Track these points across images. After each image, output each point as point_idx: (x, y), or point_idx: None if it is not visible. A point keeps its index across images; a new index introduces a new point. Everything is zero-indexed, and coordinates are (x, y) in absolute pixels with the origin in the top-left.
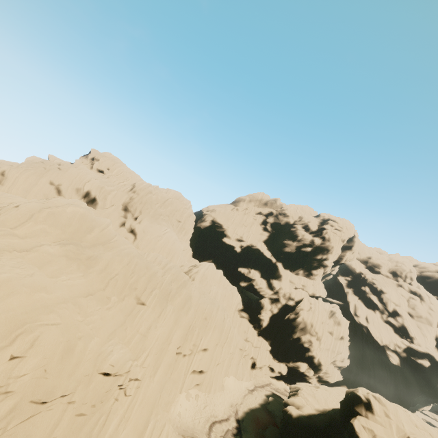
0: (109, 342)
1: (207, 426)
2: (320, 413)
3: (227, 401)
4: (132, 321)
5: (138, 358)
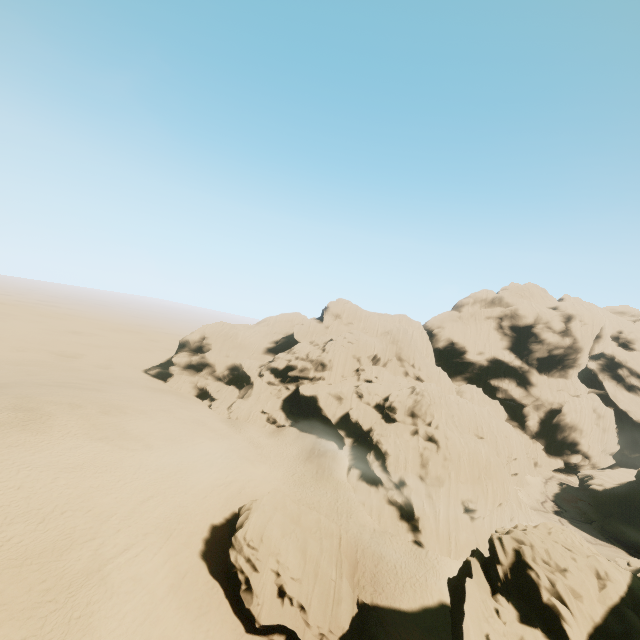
0: None
1: (540, 505)
2: (619, 486)
3: (536, 491)
4: None
5: None
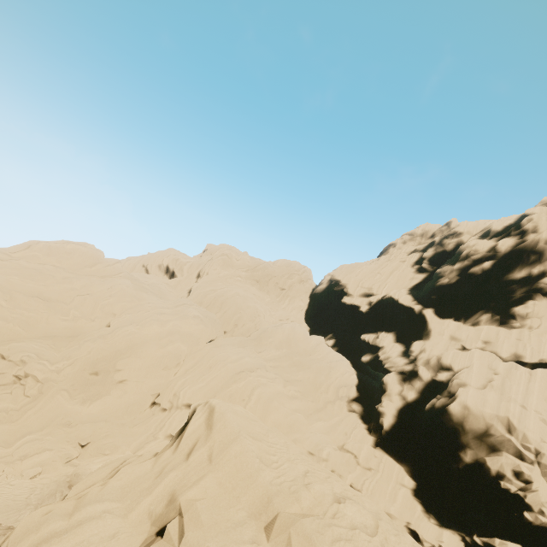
0: (35, 339)
1: None
2: None
3: None
4: (83, 336)
5: (56, 364)
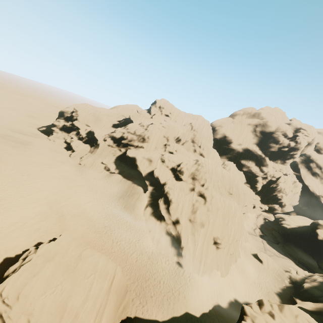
0: None
1: (253, 231)
2: (299, 227)
3: (252, 222)
4: None
5: None
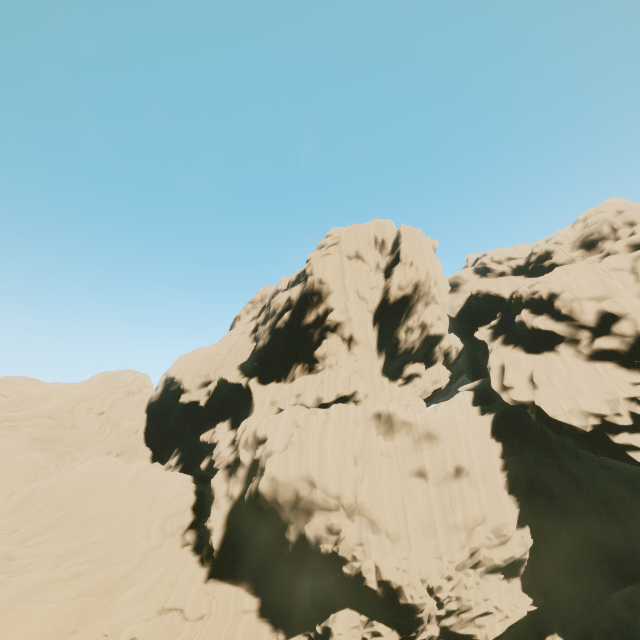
0: None
1: None
2: None
3: None
4: None
5: None
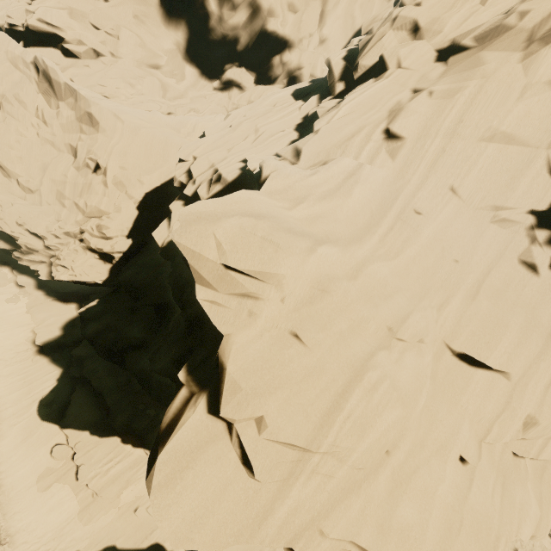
0: None
1: None
2: None
3: None
4: None
5: None
